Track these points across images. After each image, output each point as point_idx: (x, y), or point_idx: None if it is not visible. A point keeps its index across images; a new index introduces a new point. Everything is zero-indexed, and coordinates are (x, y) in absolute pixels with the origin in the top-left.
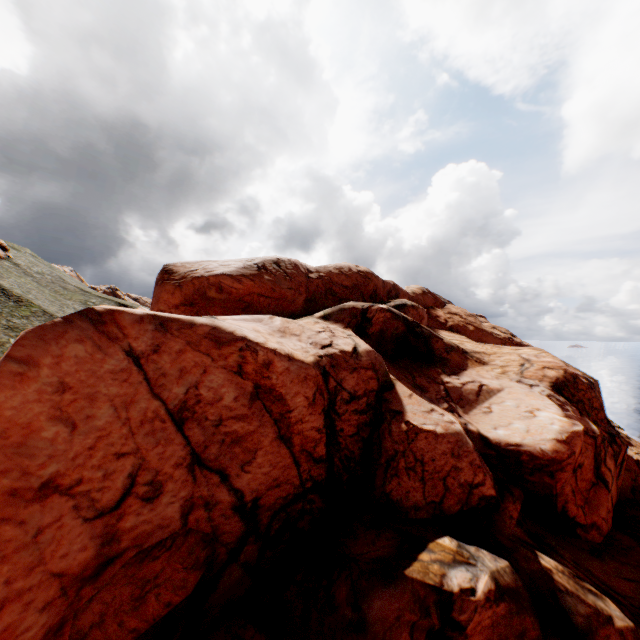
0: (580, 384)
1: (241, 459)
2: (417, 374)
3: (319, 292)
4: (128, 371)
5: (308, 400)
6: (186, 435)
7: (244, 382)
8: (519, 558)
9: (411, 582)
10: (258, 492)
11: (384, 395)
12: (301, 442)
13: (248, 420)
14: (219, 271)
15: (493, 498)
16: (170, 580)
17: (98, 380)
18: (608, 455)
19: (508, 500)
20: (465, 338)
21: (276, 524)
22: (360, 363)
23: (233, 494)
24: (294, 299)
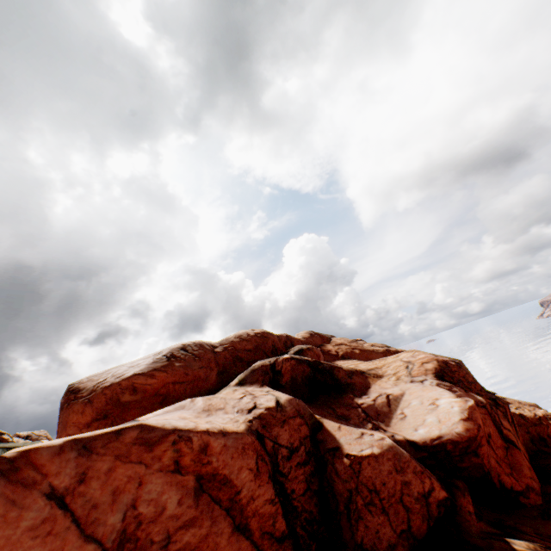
0: (452, 367)
1: None
2: (336, 406)
3: (228, 362)
4: (51, 519)
5: (253, 471)
6: None
7: (184, 478)
8: None
9: None
10: None
11: (317, 437)
12: (259, 524)
13: (198, 522)
14: (130, 373)
15: (447, 499)
16: None
17: (14, 547)
18: (501, 417)
19: (459, 495)
20: (357, 361)
21: None
22: (287, 414)
23: None
24: (207, 376)
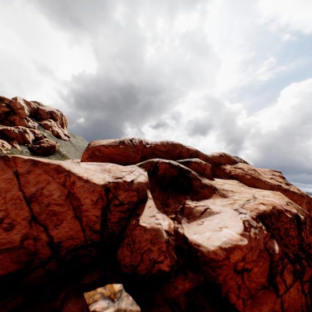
0: (283, 217)
1: (55, 222)
2: (172, 197)
3: (148, 153)
4: (12, 179)
5: (93, 201)
6: (31, 207)
7: (65, 189)
8: (154, 310)
9: (84, 299)
10: (61, 239)
11: (139, 205)
12: (87, 221)
13: (62, 206)
14: (102, 144)
15: (165, 272)
16: (3, 264)
17: None
18: (287, 270)
19: (181, 277)
20: (235, 182)
21: (69, 256)
22: (131, 187)
23: (48, 237)
24: (135, 156)
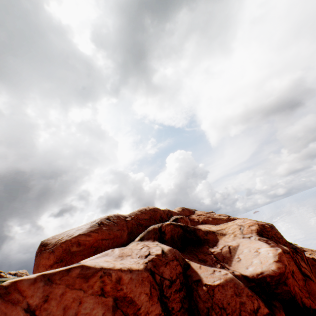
0: (267, 228)
1: None
2: (198, 253)
3: (134, 226)
4: None
5: (148, 295)
6: None
7: (106, 299)
8: None
9: None
10: None
11: (187, 273)
12: None
13: None
14: (77, 233)
15: (269, 314)
16: None
17: None
18: (299, 260)
19: (276, 311)
20: (210, 225)
21: None
22: (168, 258)
23: None
24: (121, 235)
